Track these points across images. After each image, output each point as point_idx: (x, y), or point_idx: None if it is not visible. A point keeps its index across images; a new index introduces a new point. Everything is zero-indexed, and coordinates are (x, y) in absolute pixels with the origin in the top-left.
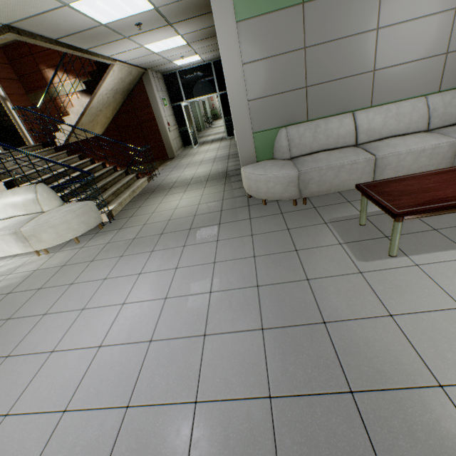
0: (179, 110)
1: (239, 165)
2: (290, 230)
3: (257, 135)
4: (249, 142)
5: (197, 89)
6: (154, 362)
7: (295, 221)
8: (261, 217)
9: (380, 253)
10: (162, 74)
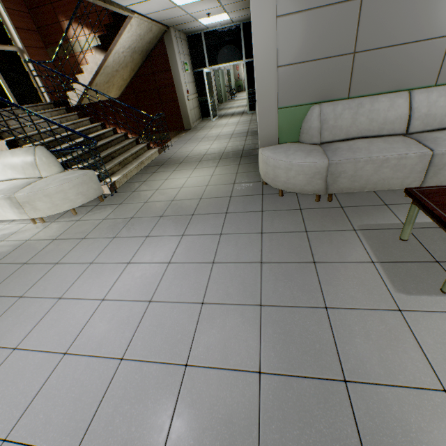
0: (200, 77)
1: (258, 144)
2: (308, 233)
3: (283, 111)
4: (272, 119)
5: (221, 54)
6: (119, 392)
7: (316, 222)
8: (275, 211)
9: (429, 285)
10: (185, 35)
